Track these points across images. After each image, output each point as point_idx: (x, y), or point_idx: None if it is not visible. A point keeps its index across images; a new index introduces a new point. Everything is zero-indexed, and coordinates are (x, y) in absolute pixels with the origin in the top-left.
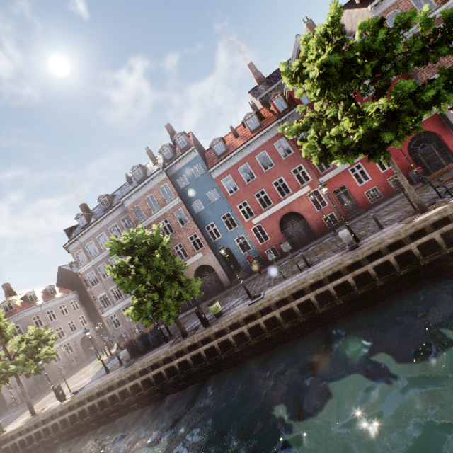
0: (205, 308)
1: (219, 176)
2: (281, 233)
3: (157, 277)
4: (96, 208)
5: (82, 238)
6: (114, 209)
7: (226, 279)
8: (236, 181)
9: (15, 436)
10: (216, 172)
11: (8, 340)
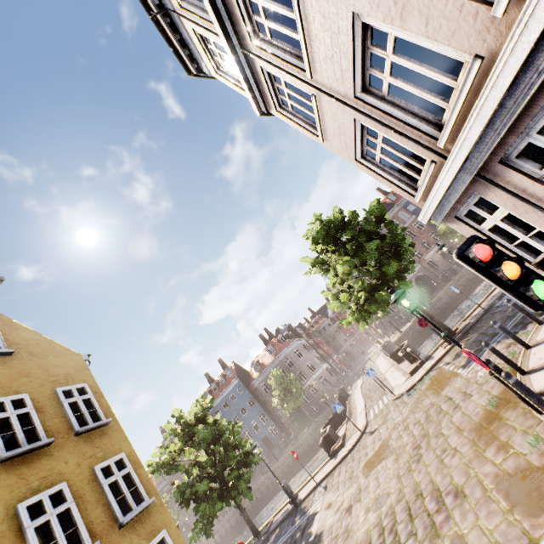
0: None
1: None
2: None
3: None
4: None
5: None
6: None
7: None
8: None
9: (399, 343)
10: None
11: None
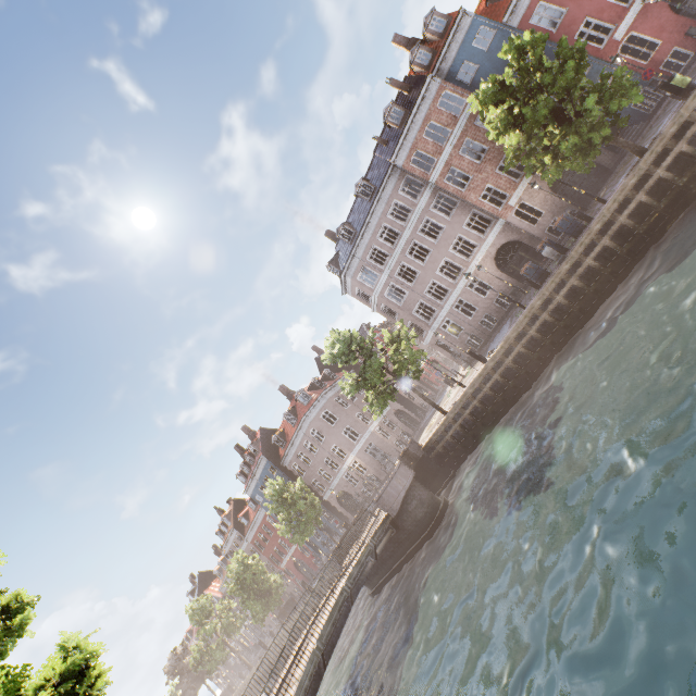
0: (607, 189)
1: (522, 19)
2: (679, 17)
3: (574, 78)
4: (349, 219)
5: (359, 252)
6: (385, 183)
7: (606, 156)
8: (555, 3)
9: (440, 439)
10: (516, 15)
11: (372, 346)
